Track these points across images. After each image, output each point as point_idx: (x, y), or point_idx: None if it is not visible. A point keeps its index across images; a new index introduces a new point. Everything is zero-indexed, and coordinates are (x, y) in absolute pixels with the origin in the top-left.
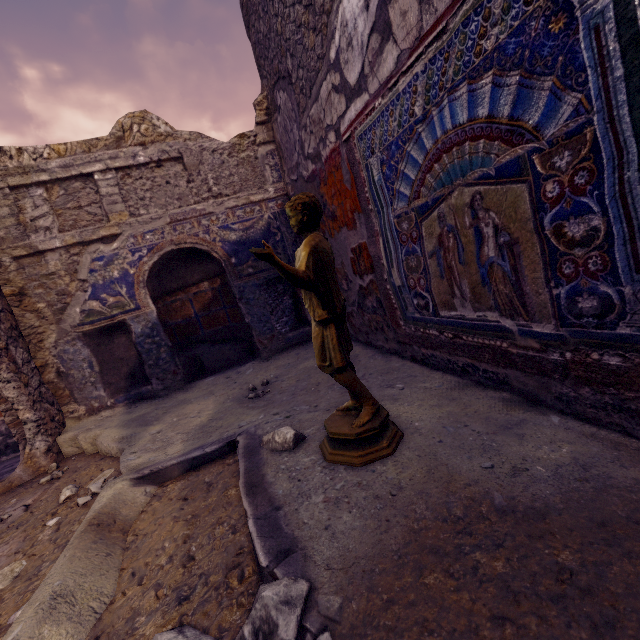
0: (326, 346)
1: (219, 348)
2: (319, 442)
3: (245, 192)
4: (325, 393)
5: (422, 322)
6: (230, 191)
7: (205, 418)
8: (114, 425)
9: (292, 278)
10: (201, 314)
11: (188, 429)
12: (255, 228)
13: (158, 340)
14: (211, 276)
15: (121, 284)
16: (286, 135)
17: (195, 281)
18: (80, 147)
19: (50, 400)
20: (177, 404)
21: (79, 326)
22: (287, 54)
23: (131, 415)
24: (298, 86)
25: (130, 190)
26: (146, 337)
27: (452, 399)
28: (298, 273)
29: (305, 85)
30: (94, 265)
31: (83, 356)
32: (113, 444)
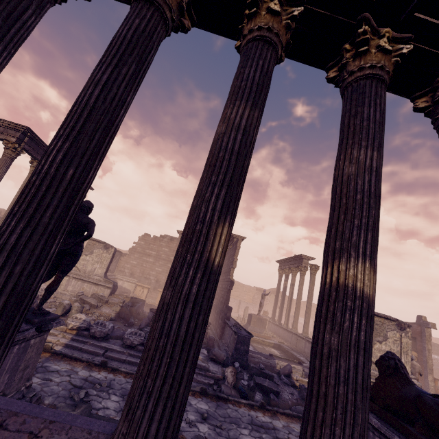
0: None
1: None
2: None
3: None
4: None
5: None
6: None
7: None
8: None
9: None
10: None
11: None
12: None
13: None
14: None
15: None
16: None
17: None
18: None
19: None
20: None
21: None
22: None
23: None
24: None
25: None
26: None
27: None
28: None
29: None
30: None
31: None
32: None
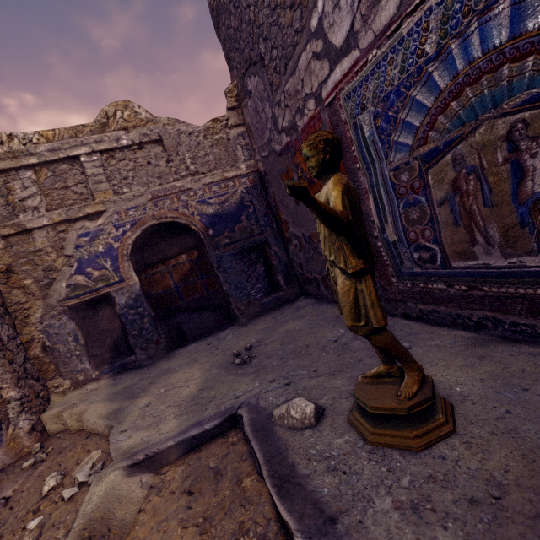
0: (360, 302)
1: (198, 316)
2: (345, 416)
3: (219, 170)
4: (319, 356)
5: (423, 276)
6: (206, 169)
7: (194, 388)
8: (100, 399)
9: (330, 219)
10: (180, 284)
11: (178, 401)
12: (230, 202)
13: (141, 311)
14: (188, 249)
15: (106, 258)
16: (257, 116)
17: (174, 254)
18: (67, 133)
19: (35, 376)
20: (162, 373)
21: (65, 300)
22: (259, 40)
23: (116, 387)
24: (271, 66)
25: (114, 170)
26: (130, 308)
27: (480, 357)
28: (337, 213)
29: (279, 63)
30: (80, 241)
31: (68, 330)
32: (100, 421)
